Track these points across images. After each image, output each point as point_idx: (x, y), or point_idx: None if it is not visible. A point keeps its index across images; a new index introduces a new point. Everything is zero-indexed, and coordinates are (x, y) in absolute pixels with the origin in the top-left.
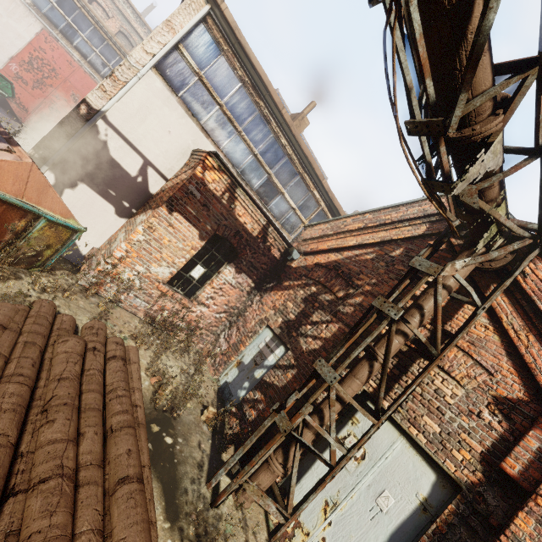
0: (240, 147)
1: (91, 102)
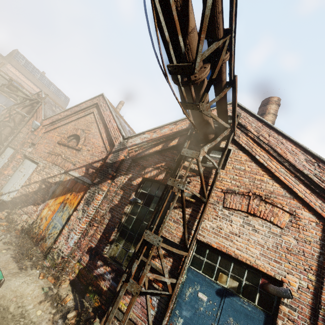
0: None
1: None
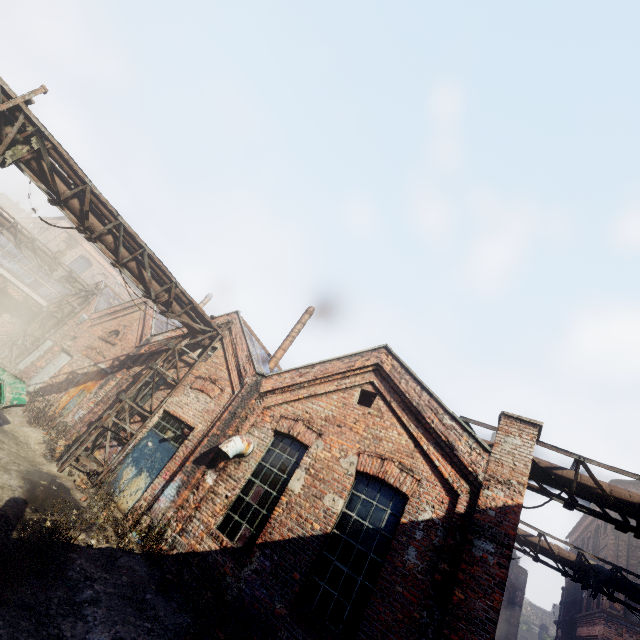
0: (16, 266)
1: None
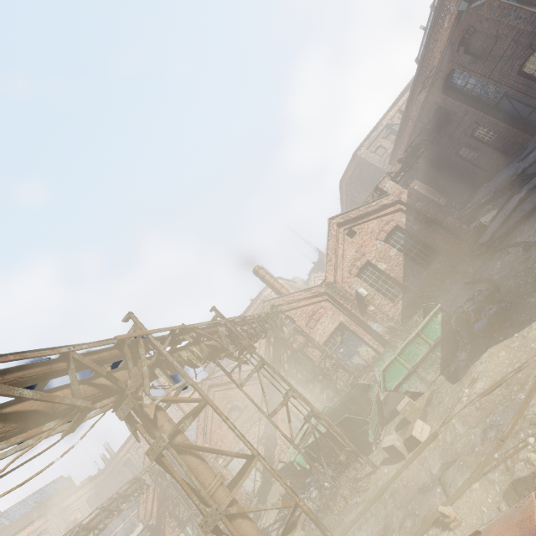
0: None
1: None
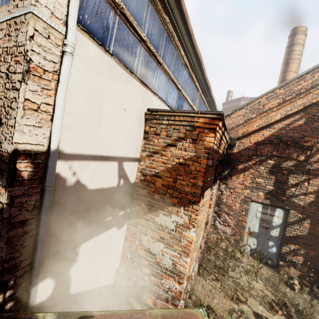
0: (162, 80)
1: (27, 148)
